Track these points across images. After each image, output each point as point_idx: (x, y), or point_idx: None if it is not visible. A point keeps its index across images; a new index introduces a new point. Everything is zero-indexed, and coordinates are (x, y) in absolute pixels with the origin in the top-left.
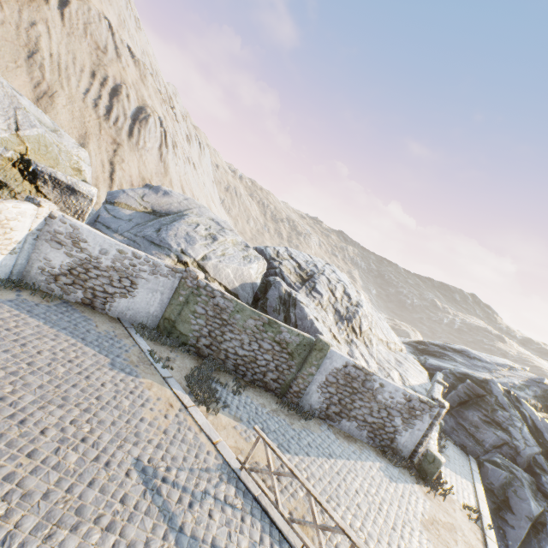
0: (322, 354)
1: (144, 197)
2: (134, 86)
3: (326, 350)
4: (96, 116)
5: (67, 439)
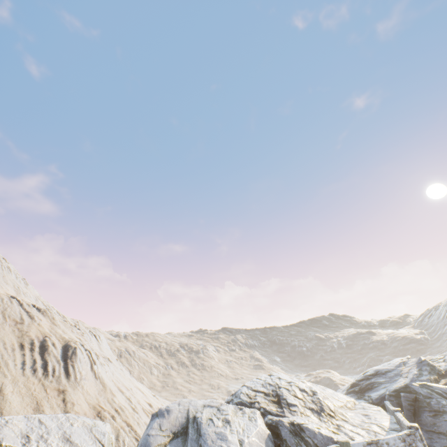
0: None
1: (161, 427)
2: (51, 332)
3: (350, 446)
4: (37, 380)
5: None
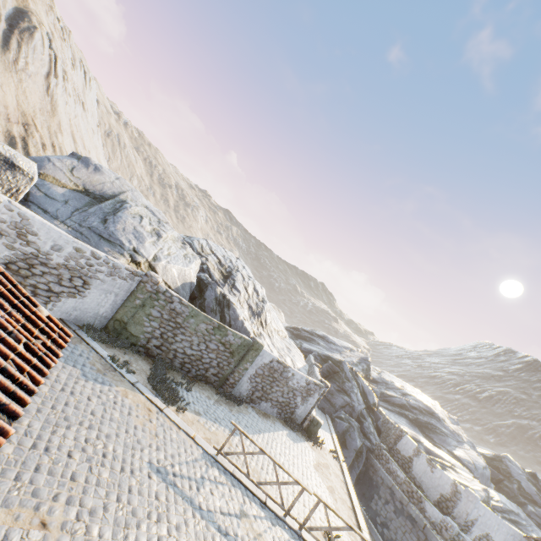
0: (257, 353)
1: (73, 170)
2: None
3: (261, 350)
4: None
5: (92, 458)
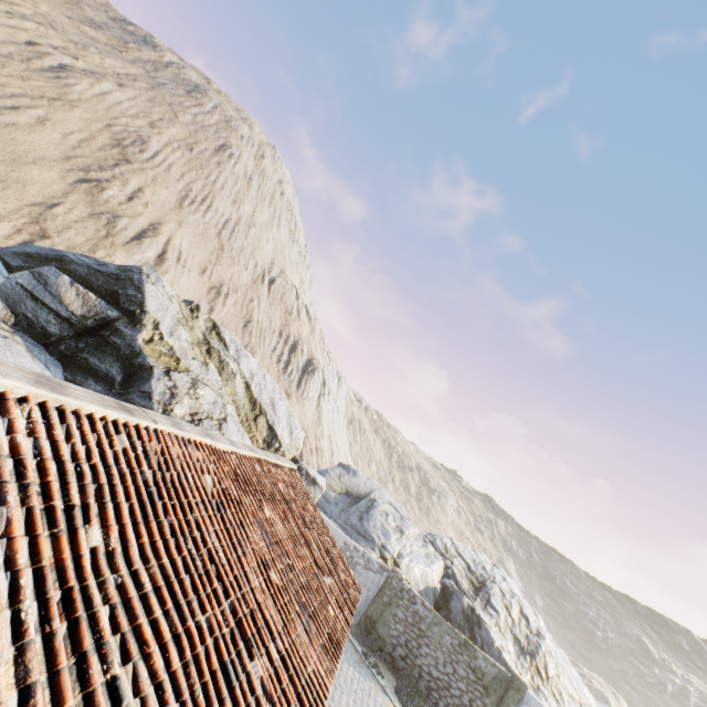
0: (519, 696)
1: (340, 477)
2: (306, 339)
3: (524, 691)
4: (277, 370)
5: None
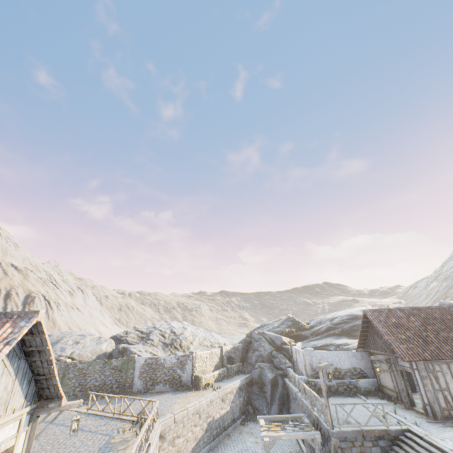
0: (133, 361)
1: None
2: (20, 285)
3: (134, 358)
4: None
5: None
